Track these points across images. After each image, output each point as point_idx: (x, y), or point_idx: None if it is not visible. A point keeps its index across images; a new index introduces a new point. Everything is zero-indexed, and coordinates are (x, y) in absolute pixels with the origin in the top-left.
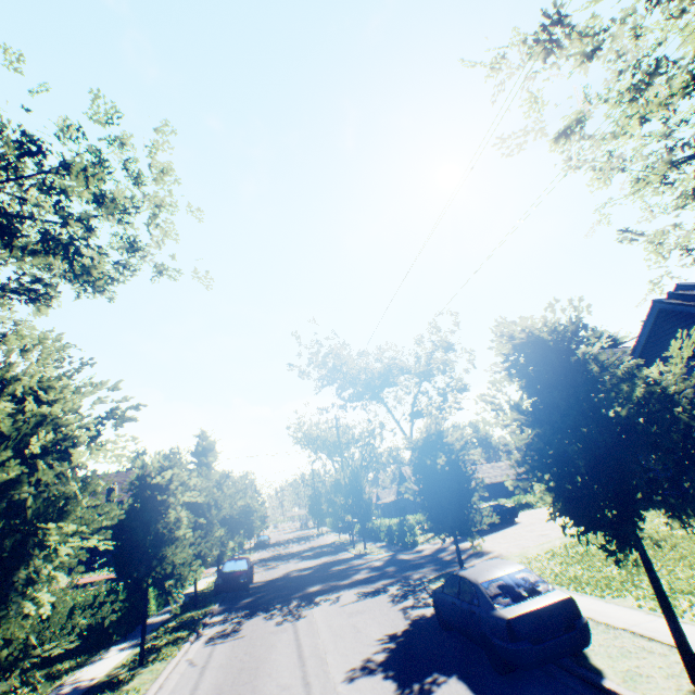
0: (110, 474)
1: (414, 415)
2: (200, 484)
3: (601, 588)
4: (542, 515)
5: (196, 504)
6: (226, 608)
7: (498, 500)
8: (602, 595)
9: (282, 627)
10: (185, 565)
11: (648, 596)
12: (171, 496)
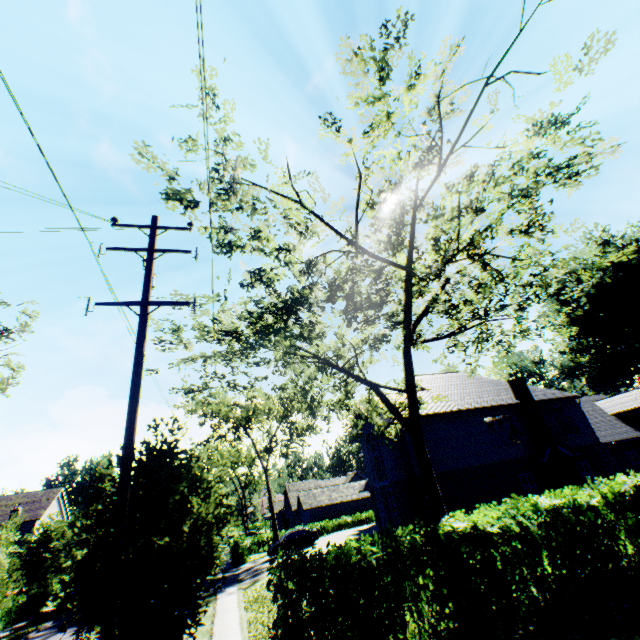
0: (19, 494)
1: (267, 450)
2: (53, 525)
3: (260, 604)
4: (334, 537)
5: (49, 540)
6: (55, 624)
7: (341, 517)
8: (248, 610)
9: (69, 638)
10: (2, 597)
11: (262, 611)
12: (1, 548)
